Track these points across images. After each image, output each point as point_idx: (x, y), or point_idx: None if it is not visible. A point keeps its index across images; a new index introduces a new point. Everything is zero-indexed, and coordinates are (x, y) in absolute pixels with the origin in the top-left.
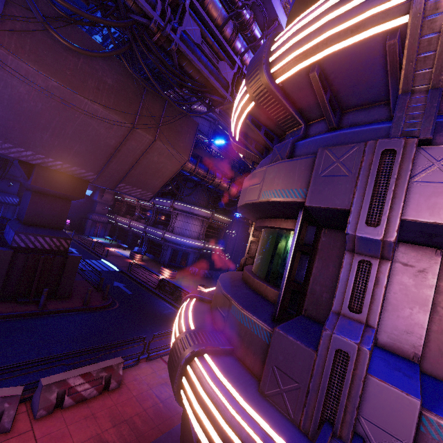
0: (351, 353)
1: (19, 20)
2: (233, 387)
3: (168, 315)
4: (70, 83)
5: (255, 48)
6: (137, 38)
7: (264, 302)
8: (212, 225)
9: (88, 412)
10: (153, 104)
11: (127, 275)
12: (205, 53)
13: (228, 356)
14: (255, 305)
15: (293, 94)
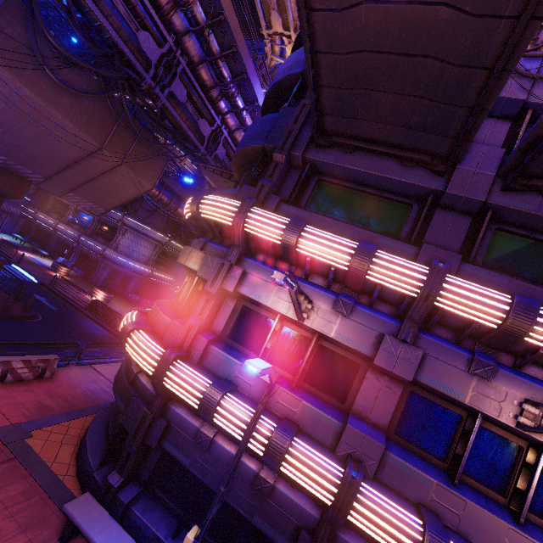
0: (193, 326)
1: (23, 62)
2: (151, 339)
3: (98, 335)
4: (44, 96)
5: (236, 114)
6: (126, 86)
7: (176, 313)
8: (167, 252)
9: (26, 388)
10: (127, 130)
11: (48, 289)
12: (188, 110)
13: (151, 333)
14: (170, 314)
15: (208, 222)
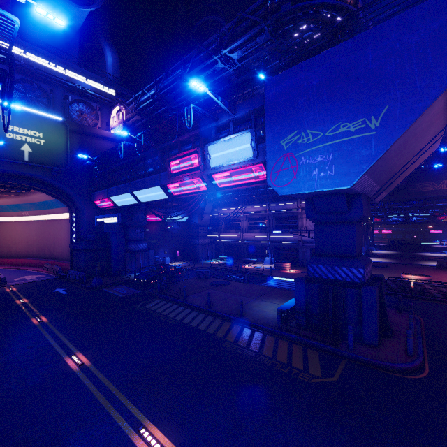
0: None
1: None
2: None
3: None
4: None
5: None
6: None
7: None
8: None
9: None
10: None
11: None
12: None
13: None
14: None
15: None
